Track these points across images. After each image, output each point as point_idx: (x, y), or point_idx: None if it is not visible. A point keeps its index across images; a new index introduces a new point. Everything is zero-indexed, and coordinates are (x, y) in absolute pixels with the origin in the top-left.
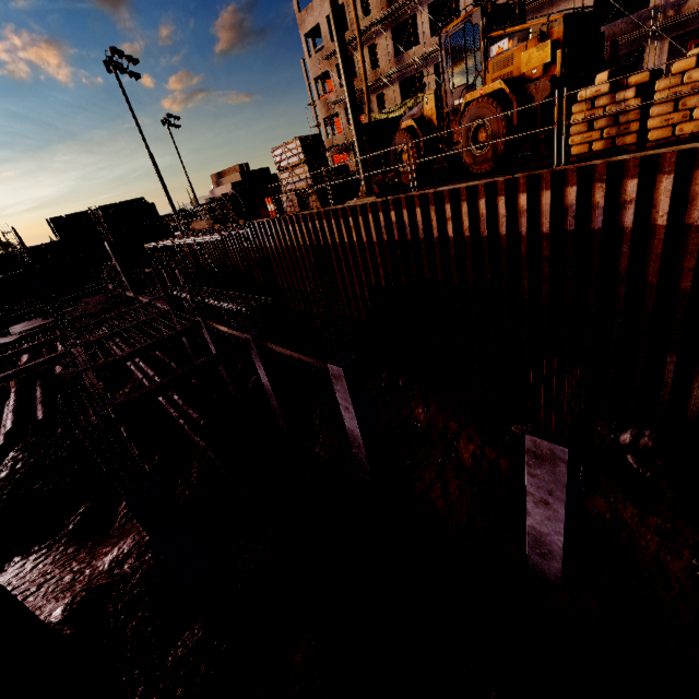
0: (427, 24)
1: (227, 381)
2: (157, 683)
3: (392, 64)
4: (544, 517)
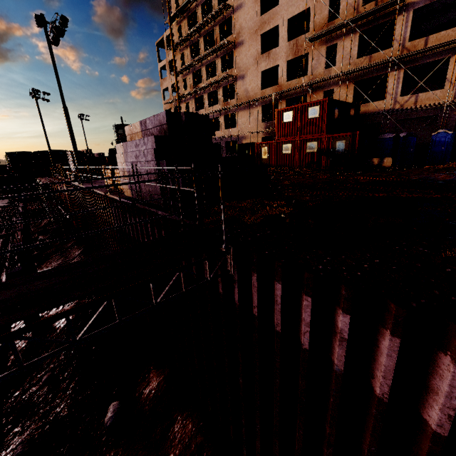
0: (207, 101)
1: None
2: None
3: None
4: None
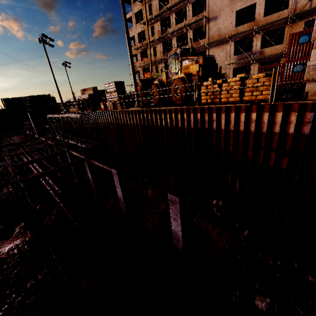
0: (176, 43)
1: (75, 177)
2: (22, 293)
3: (162, 56)
4: (176, 225)
